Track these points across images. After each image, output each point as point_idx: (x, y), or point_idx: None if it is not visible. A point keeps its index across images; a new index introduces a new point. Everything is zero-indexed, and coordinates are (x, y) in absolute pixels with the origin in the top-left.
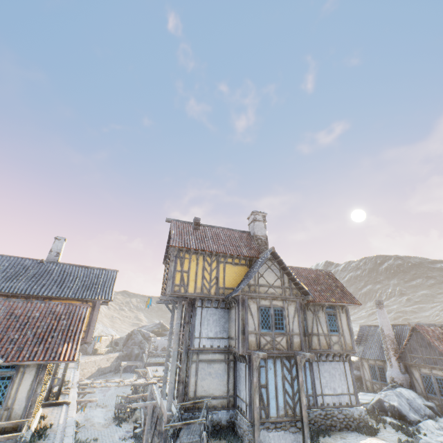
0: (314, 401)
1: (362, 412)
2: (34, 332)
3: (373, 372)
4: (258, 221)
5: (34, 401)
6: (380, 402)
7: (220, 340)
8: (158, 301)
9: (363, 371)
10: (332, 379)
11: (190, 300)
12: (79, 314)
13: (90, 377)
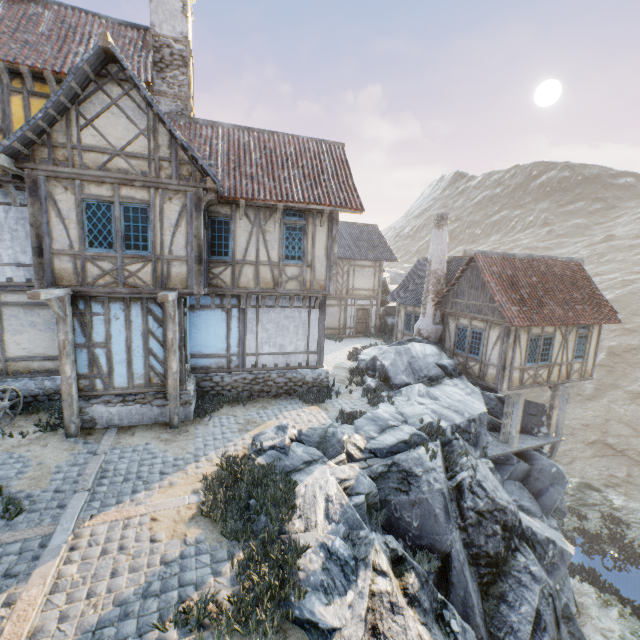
0: (240, 363)
1: (321, 375)
2: None
3: (408, 321)
4: None
5: None
6: (374, 360)
7: None
8: None
9: (397, 320)
10: (281, 333)
11: None
12: None
13: None
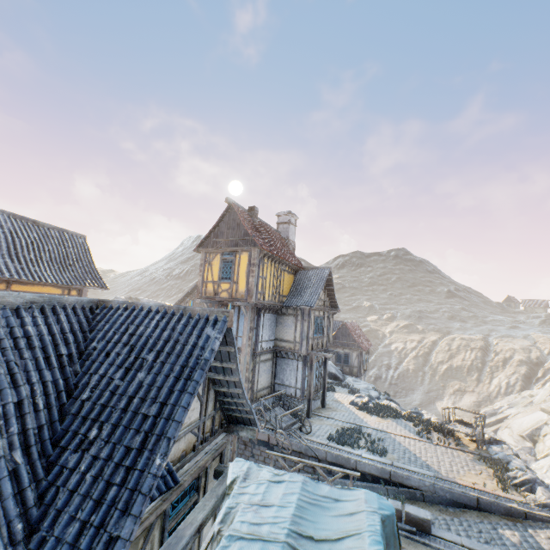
0: None
1: None
2: None
3: None
4: (292, 225)
5: None
6: None
7: (271, 342)
8: (201, 300)
9: None
10: None
11: (259, 306)
12: None
13: None
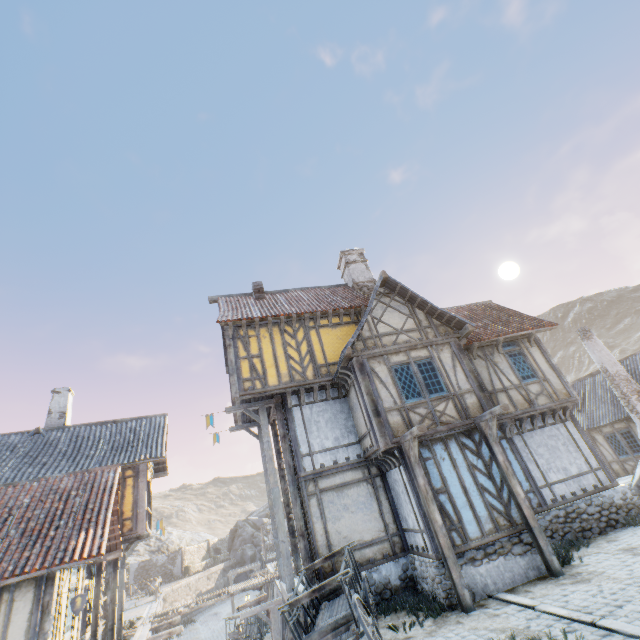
0: (539, 499)
1: (626, 493)
2: (22, 529)
3: (615, 444)
4: (354, 263)
5: None
6: None
7: (346, 448)
8: (233, 427)
9: (598, 450)
10: (555, 455)
11: (276, 399)
12: (103, 483)
13: (187, 613)
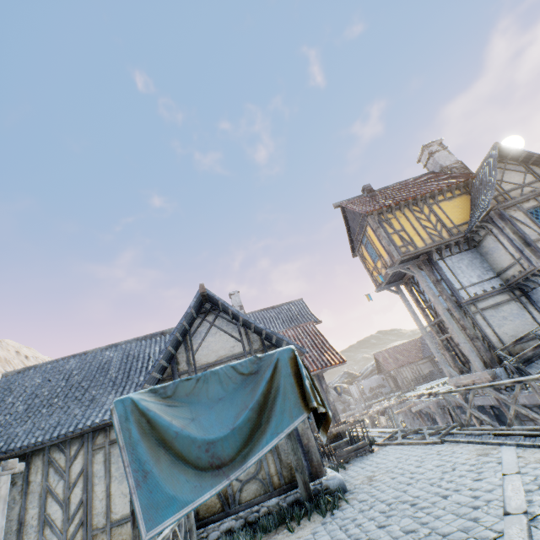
0: None
1: None
2: None
3: None
4: (437, 153)
5: (334, 409)
6: None
7: (489, 281)
8: (378, 289)
9: None
10: None
11: (423, 257)
12: (311, 331)
13: None
